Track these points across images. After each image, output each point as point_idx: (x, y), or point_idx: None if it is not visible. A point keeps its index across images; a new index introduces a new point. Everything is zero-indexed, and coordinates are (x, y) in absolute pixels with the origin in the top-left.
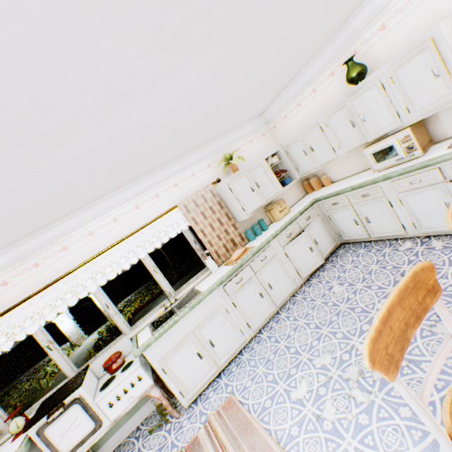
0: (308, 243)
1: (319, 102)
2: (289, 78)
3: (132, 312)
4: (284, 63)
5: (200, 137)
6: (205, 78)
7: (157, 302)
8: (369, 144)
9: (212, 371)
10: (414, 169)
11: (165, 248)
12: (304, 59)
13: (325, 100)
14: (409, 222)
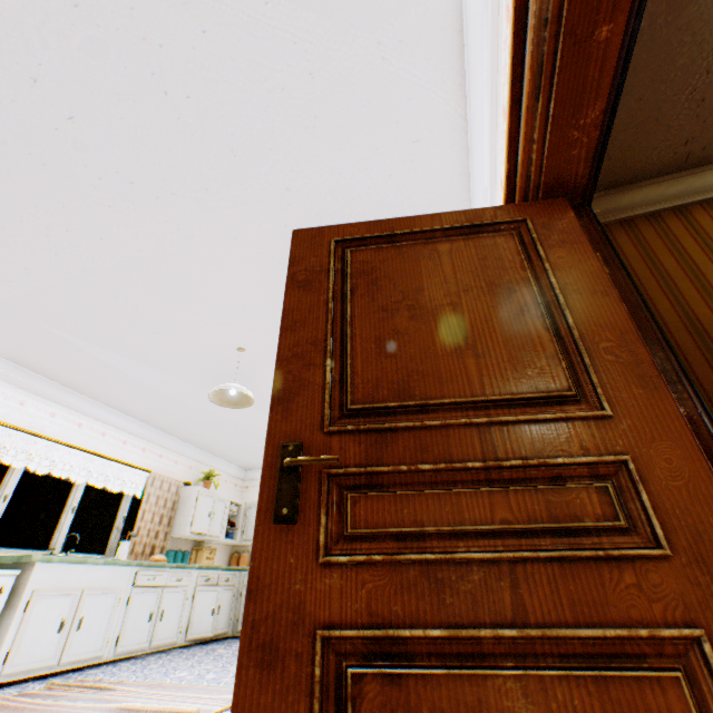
0: (216, 601)
1: None
2: None
3: None
4: None
5: (217, 442)
6: None
7: None
8: None
9: (51, 660)
10: None
11: None
12: None
13: None
14: None
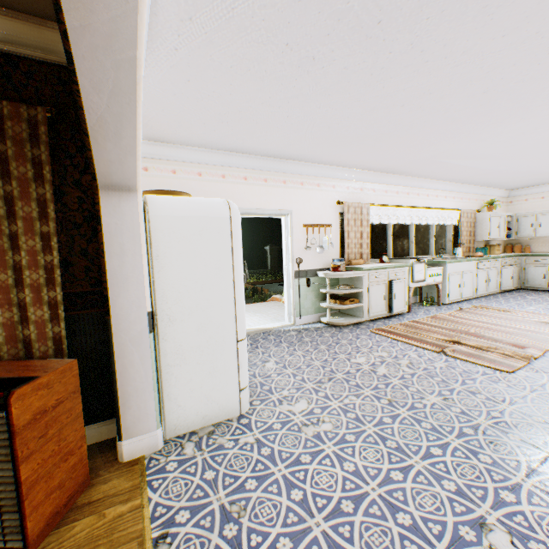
0: (511, 273)
1: None
2: None
3: (247, 282)
4: None
5: (498, 182)
6: None
7: (281, 284)
8: None
9: (458, 297)
10: None
11: (272, 251)
12: None
13: None
14: None
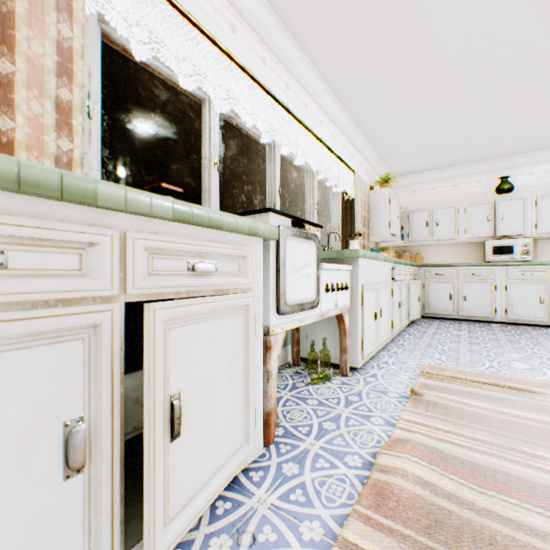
0: (418, 292)
1: (454, 196)
2: (453, 163)
3: None
4: (489, 143)
5: (402, 137)
6: (534, 85)
7: None
8: (491, 239)
9: (376, 344)
10: (532, 264)
11: None
12: (480, 156)
13: (460, 197)
14: (503, 307)
